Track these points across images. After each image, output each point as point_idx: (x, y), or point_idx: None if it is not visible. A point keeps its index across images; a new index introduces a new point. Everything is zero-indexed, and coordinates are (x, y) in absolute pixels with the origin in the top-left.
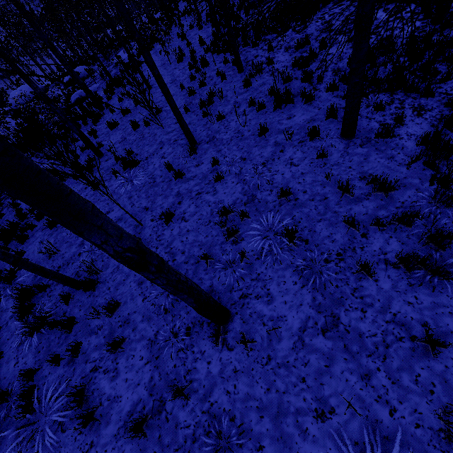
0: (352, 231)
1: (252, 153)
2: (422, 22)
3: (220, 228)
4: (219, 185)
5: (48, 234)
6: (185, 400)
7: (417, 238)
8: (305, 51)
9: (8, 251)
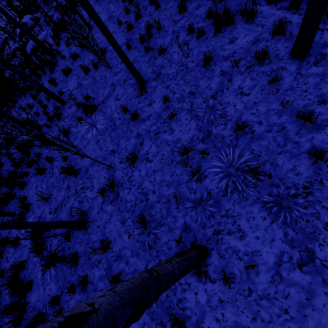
0: (317, 162)
1: (199, 86)
2: None
3: (183, 167)
4: (173, 123)
5: (40, 180)
6: (182, 325)
7: None
8: None
9: (14, 195)
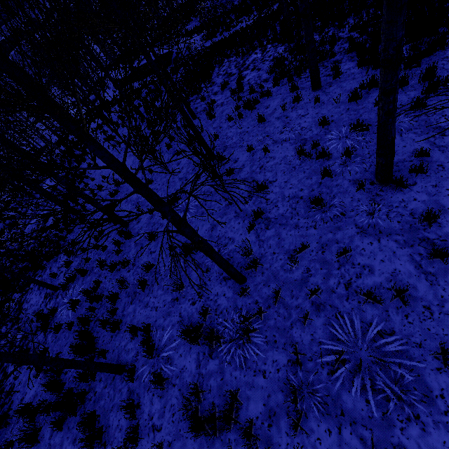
0: None
1: (268, 131)
2: (284, 46)
3: (307, 163)
4: (269, 154)
5: (146, 296)
6: (436, 223)
7: (417, 85)
8: (230, 87)
9: (104, 353)
